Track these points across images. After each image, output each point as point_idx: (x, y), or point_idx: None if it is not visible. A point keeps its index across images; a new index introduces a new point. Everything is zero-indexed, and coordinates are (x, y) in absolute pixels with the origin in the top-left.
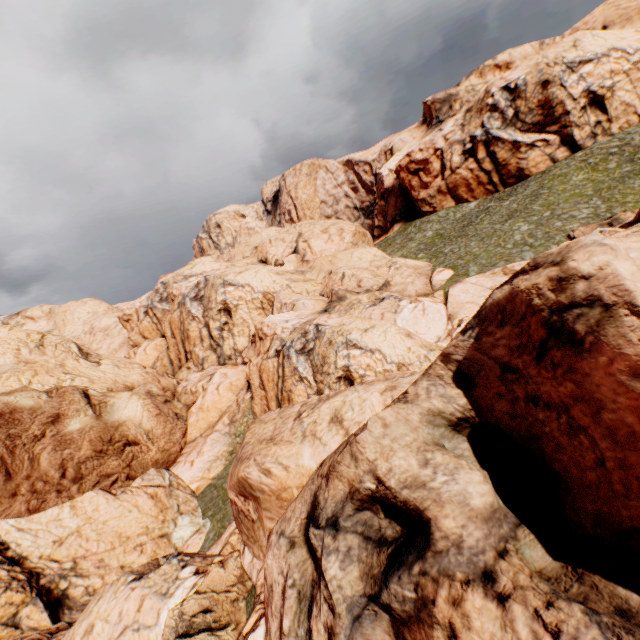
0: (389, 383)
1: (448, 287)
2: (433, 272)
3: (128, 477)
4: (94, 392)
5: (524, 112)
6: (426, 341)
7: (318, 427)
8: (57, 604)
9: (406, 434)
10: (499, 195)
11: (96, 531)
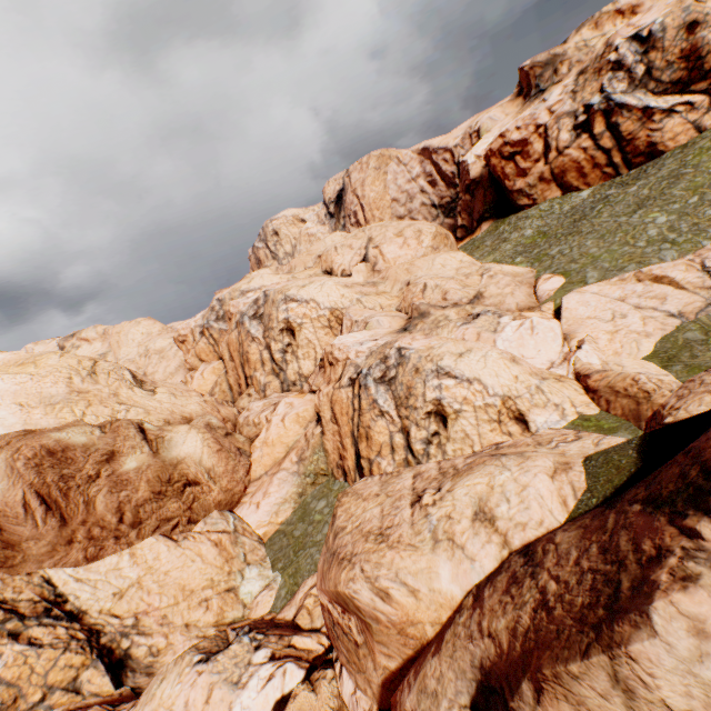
0: (556, 457)
1: (561, 298)
2: (538, 280)
3: (189, 521)
4: (150, 426)
5: (660, 67)
6: (535, 367)
7: (456, 527)
8: (119, 666)
9: None
10: (621, 179)
11: (158, 583)
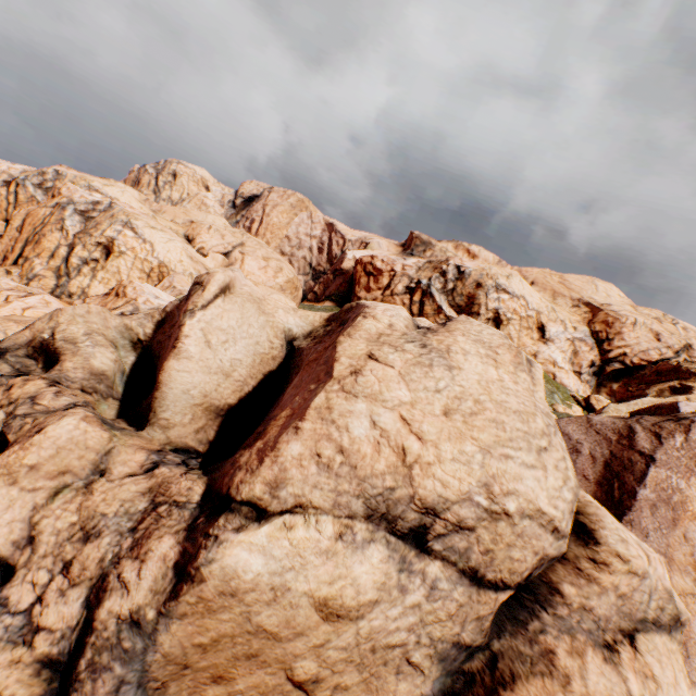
0: None
1: None
2: None
3: None
4: None
5: (458, 292)
6: None
7: None
8: None
9: (97, 324)
10: None
11: None
